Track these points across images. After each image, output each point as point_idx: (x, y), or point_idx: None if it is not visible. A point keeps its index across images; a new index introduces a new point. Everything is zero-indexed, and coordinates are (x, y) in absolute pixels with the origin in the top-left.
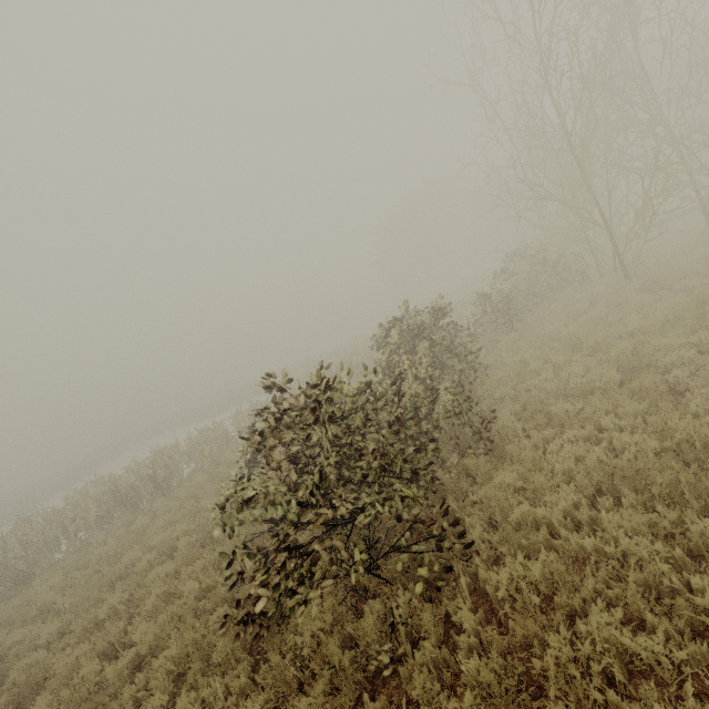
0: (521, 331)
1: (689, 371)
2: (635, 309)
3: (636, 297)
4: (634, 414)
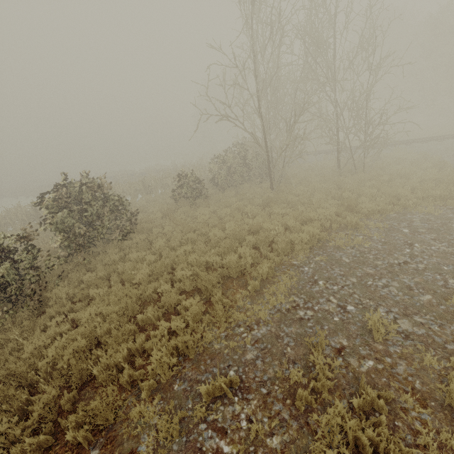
0: (199, 205)
1: (180, 285)
2: (239, 217)
3: (248, 208)
4: (107, 313)
